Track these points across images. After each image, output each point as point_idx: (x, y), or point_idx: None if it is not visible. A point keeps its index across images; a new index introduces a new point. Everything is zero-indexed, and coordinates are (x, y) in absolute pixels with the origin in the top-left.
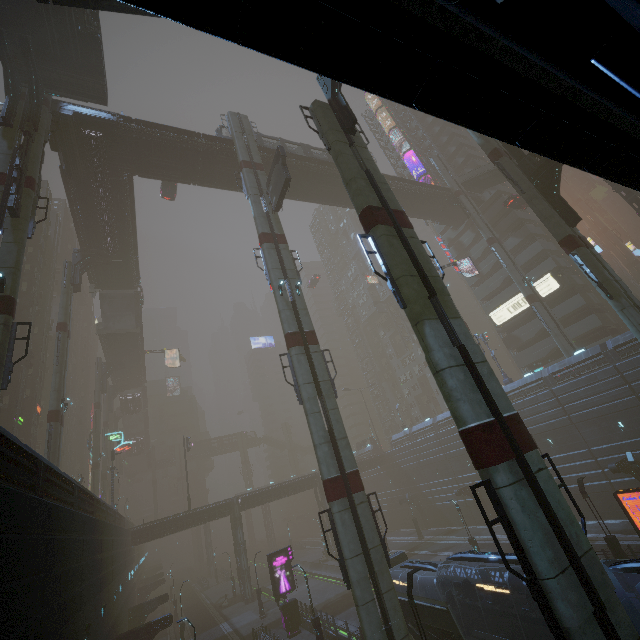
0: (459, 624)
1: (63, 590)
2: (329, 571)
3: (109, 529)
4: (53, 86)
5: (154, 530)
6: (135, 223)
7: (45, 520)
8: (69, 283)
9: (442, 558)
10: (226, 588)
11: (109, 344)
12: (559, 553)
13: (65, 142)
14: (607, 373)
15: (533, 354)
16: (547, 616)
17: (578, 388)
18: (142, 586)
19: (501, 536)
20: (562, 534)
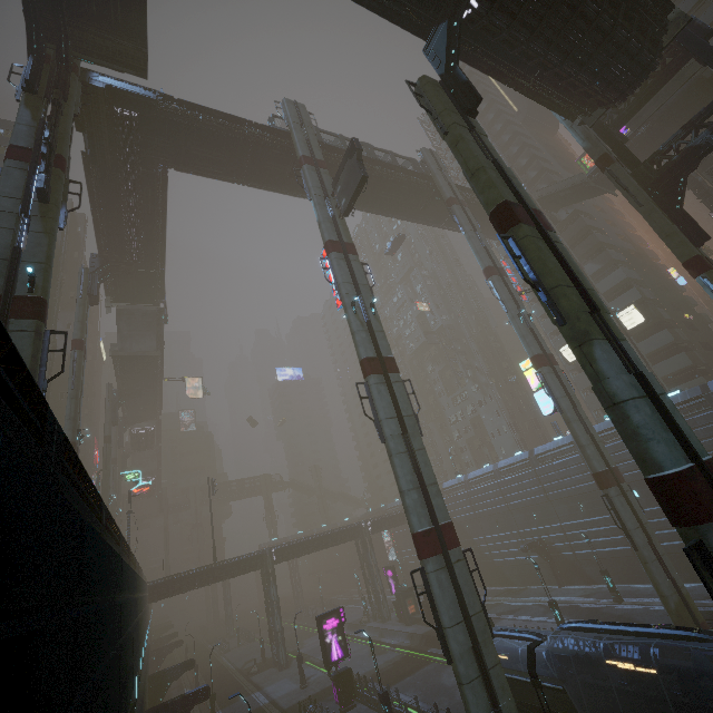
0: (578, 706)
1: (126, 668)
2: (372, 634)
3: (141, 585)
4: (84, 49)
5: (175, 585)
6: (165, 226)
7: (119, 581)
8: (86, 293)
9: (510, 622)
10: (251, 651)
11: (124, 368)
12: None
13: (93, 121)
14: (709, 418)
15: None
16: None
17: None
18: (156, 648)
19: (576, 598)
20: None
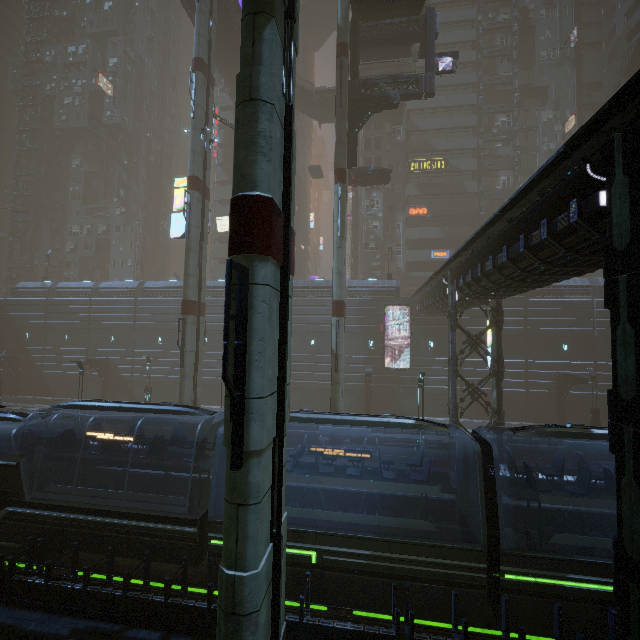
0: (28, 480)
1: None
2: None
3: None
4: None
5: None
6: None
7: None
8: None
9: None
10: None
11: None
12: (275, 377)
13: None
14: None
15: None
16: (236, 439)
17: None
18: None
19: None
20: (285, 359)
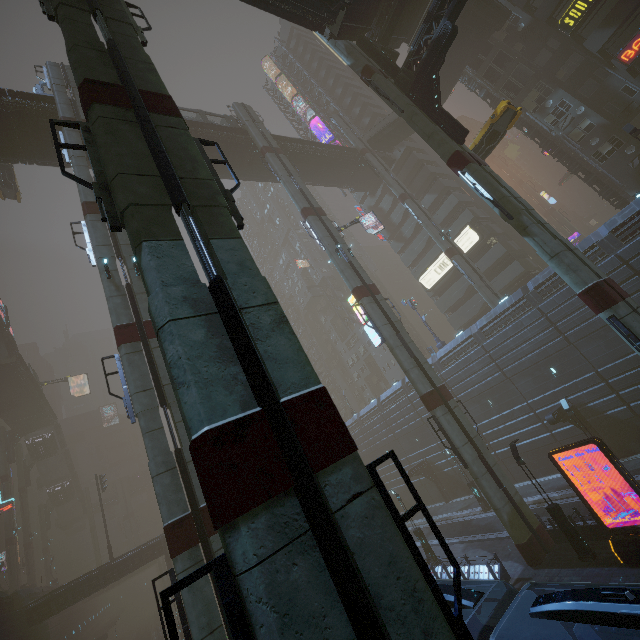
0: None
1: None
2: None
3: None
4: None
5: (59, 600)
6: None
7: None
8: None
9: None
10: None
11: None
12: None
13: None
14: (532, 317)
15: (466, 313)
16: None
17: (507, 339)
18: None
19: (455, 513)
20: None
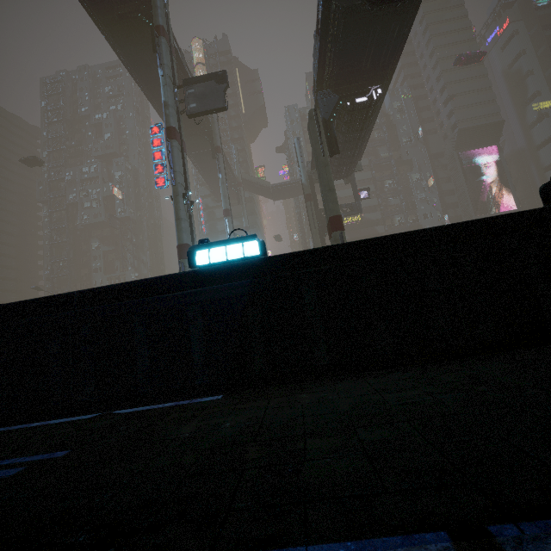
0: None
1: None
2: None
3: None
4: None
5: None
6: None
7: None
8: None
9: None
10: None
11: None
12: None
13: None
14: None
15: None
16: None
17: None
18: None
19: None
20: None
